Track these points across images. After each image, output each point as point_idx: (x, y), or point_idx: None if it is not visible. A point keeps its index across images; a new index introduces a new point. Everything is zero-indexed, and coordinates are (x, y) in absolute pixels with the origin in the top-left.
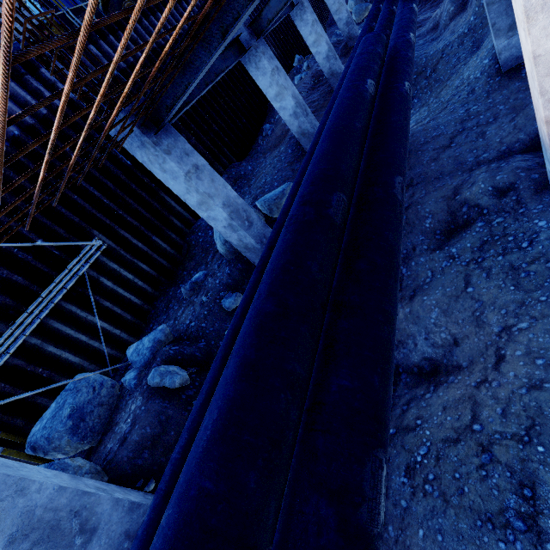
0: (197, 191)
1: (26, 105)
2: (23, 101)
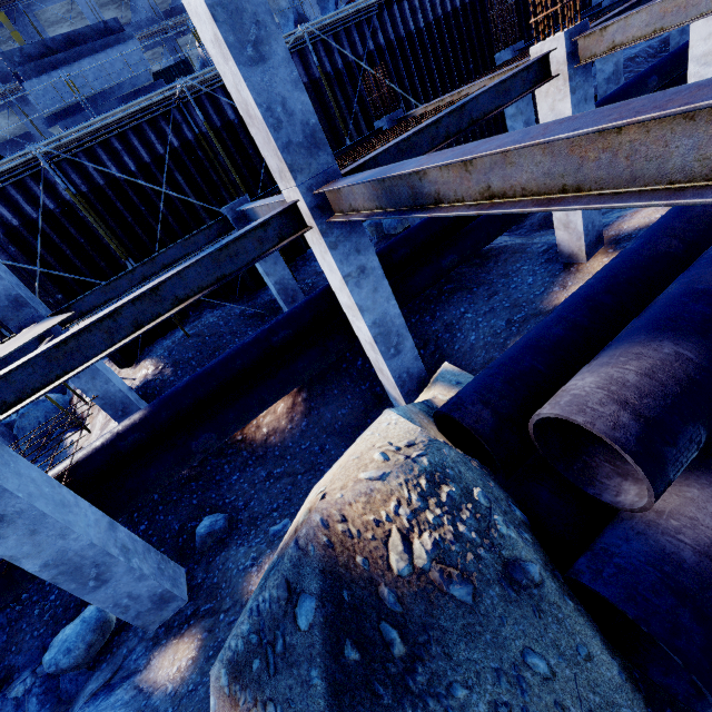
0: (517, 107)
1: (433, 6)
2: (433, 3)
